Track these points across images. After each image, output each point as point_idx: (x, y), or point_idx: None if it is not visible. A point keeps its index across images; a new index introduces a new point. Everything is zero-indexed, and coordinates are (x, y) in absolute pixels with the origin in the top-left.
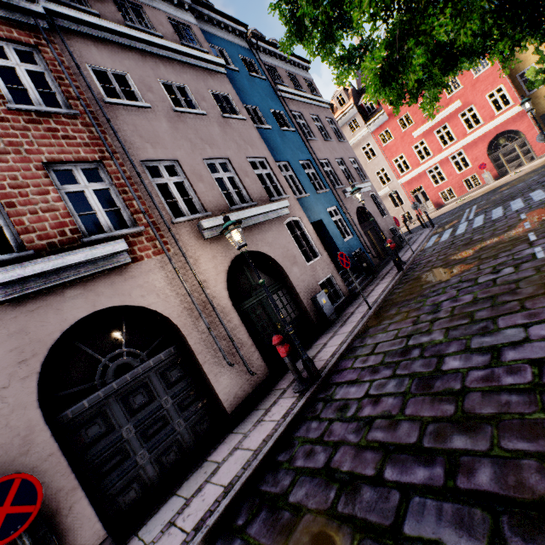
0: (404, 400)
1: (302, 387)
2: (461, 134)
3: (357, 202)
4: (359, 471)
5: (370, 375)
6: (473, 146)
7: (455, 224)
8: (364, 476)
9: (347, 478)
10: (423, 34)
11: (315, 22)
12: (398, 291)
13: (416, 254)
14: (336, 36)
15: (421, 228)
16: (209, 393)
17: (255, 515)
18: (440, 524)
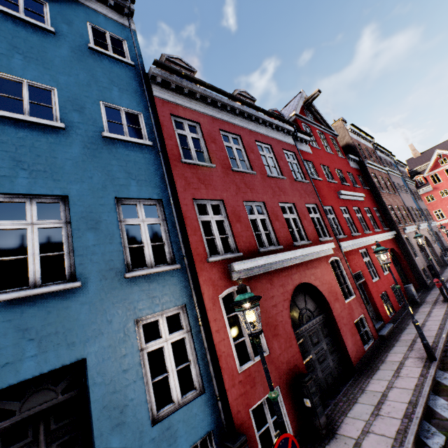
0: None
1: None
2: None
3: (434, 229)
4: None
5: None
6: None
7: None
8: None
9: None
10: None
11: None
12: None
13: None
14: None
15: None
16: None
17: None
18: None
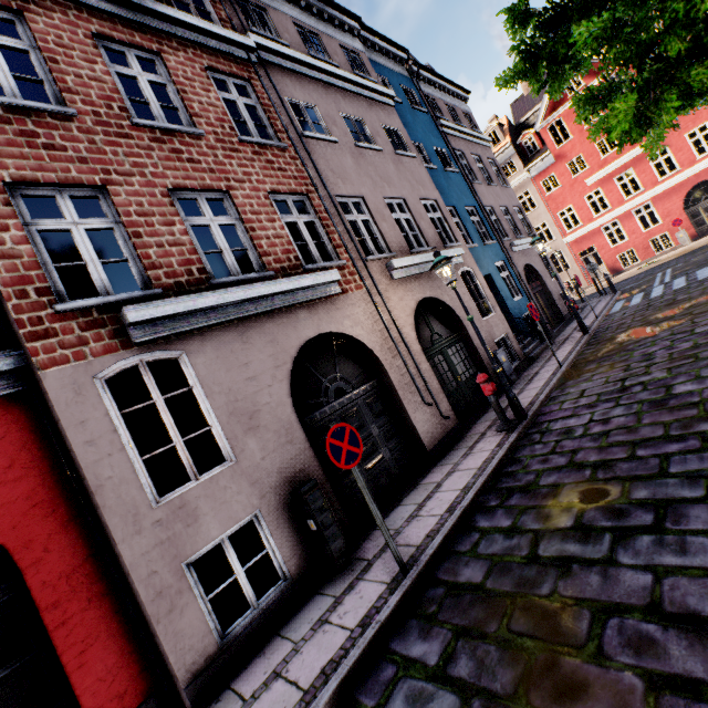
0: (638, 416)
1: (509, 426)
2: (650, 182)
3: (524, 258)
4: (610, 457)
5: (588, 410)
6: (664, 197)
7: (645, 288)
8: (616, 459)
9: (598, 463)
10: (673, 79)
11: (550, 62)
12: (591, 351)
13: (601, 319)
14: (566, 75)
15: (596, 296)
16: (407, 431)
17: (508, 497)
18: (703, 462)
